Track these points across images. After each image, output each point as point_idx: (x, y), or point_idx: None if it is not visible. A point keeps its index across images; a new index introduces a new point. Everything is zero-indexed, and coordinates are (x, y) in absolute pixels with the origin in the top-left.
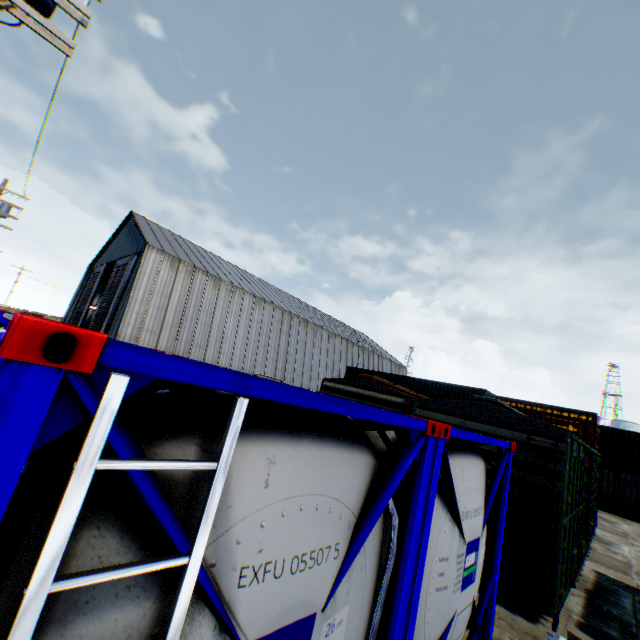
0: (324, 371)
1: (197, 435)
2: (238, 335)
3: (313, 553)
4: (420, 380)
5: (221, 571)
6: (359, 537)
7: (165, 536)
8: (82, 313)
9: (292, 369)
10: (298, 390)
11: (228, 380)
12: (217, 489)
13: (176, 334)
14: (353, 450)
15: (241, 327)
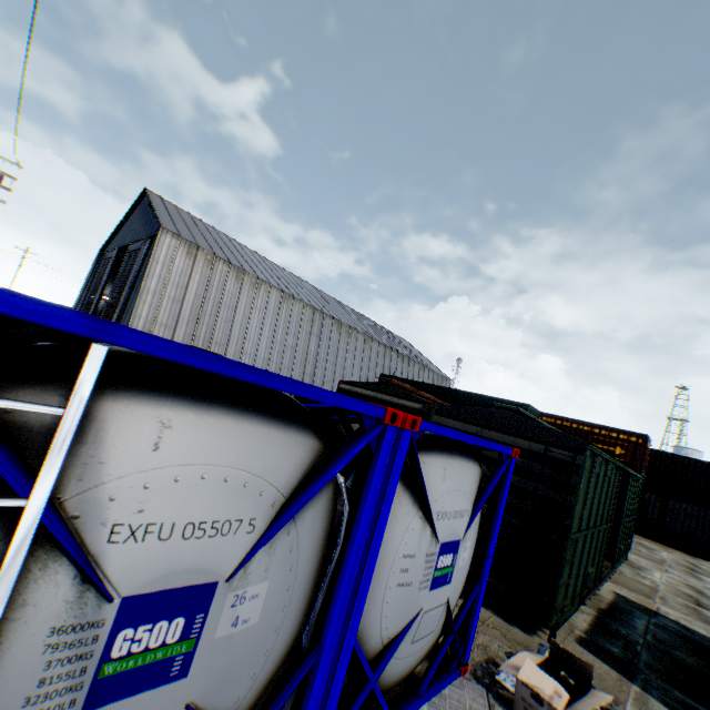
0: (358, 378)
1: (64, 386)
2: (263, 334)
3: (216, 524)
4: (459, 391)
5: (87, 525)
6: (283, 517)
7: (0, 477)
8: (92, 303)
9: (322, 374)
10: (188, 348)
11: (81, 323)
12: (65, 436)
13: (193, 330)
14: (288, 430)
15: (266, 326)
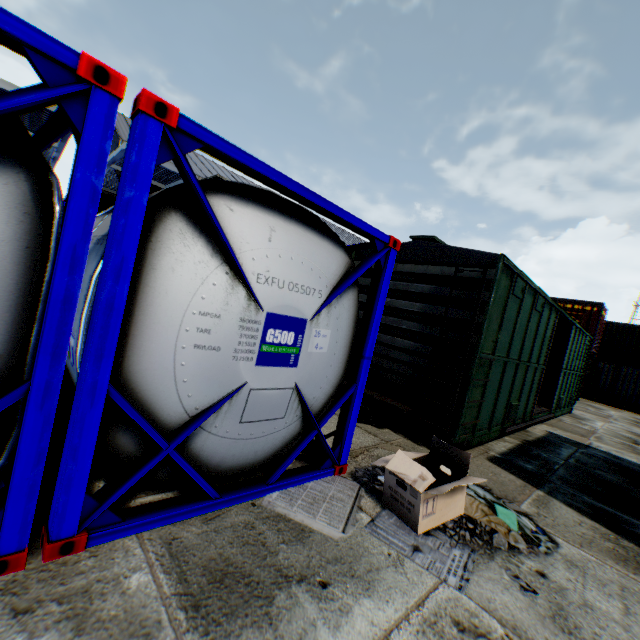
0: None
1: None
2: None
3: None
4: None
5: None
6: None
7: None
8: None
9: None
10: None
11: None
12: None
13: None
14: None
15: None
